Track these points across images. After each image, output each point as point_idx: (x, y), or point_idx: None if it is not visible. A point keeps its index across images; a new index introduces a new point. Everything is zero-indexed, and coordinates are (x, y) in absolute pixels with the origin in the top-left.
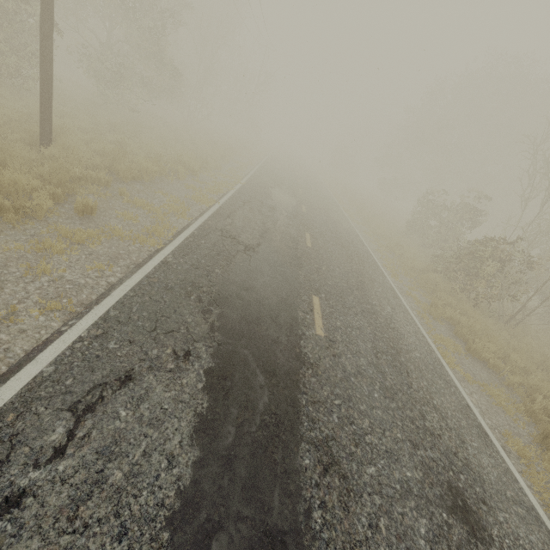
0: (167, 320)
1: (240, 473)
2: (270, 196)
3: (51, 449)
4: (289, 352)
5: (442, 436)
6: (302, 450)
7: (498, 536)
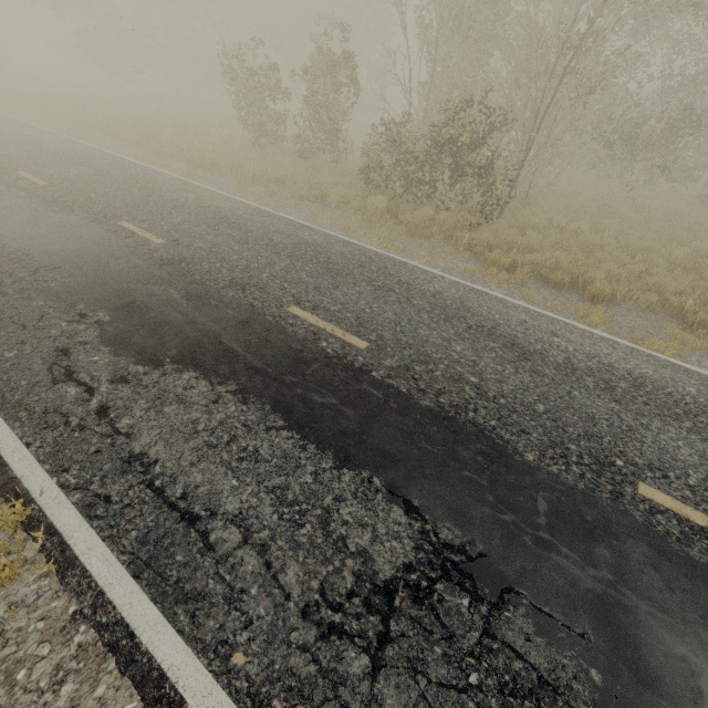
0: None
1: None
2: (39, 266)
3: None
4: None
5: None
6: None
7: None
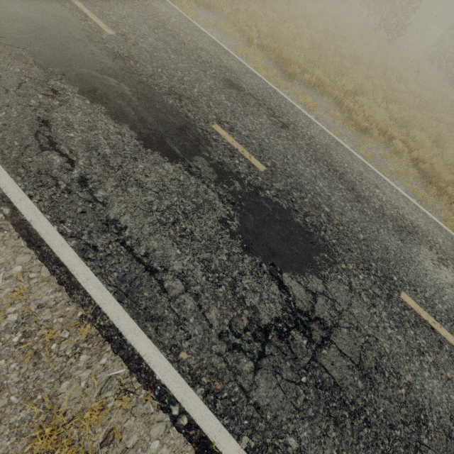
0: (3, 80)
1: (151, 120)
2: None
3: (66, 164)
4: (108, 57)
5: (212, 62)
6: (165, 99)
7: (246, 87)
